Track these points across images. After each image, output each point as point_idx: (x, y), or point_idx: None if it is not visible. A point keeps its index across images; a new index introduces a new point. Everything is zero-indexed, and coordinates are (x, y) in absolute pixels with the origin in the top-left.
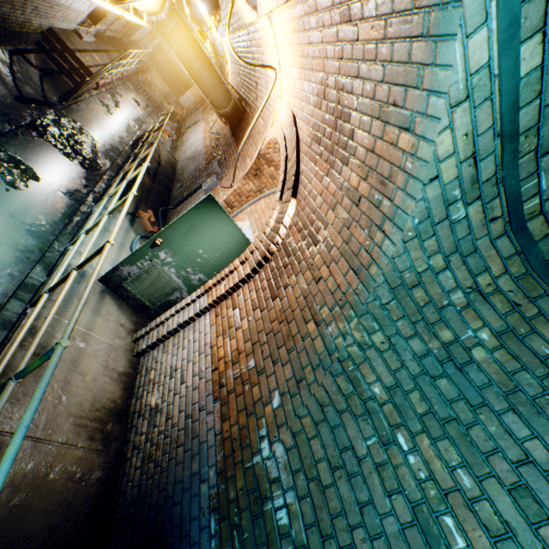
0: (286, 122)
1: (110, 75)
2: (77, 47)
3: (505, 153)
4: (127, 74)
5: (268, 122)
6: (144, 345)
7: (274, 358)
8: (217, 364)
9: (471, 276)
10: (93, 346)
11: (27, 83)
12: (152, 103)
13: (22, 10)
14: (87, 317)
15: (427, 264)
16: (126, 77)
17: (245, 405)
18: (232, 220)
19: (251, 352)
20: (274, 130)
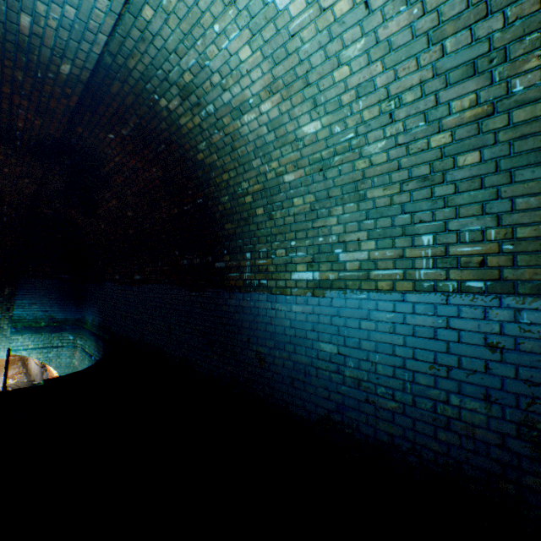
0: None
1: None
2: None
3: (45, 348)
4: None
5: None
6: None
7: None
8: None
9: (67, 356)
10: None
11: None
12: None
13: None
14: None
15: (59, 361)
16: None
17: None
18: None
19: None
20: None
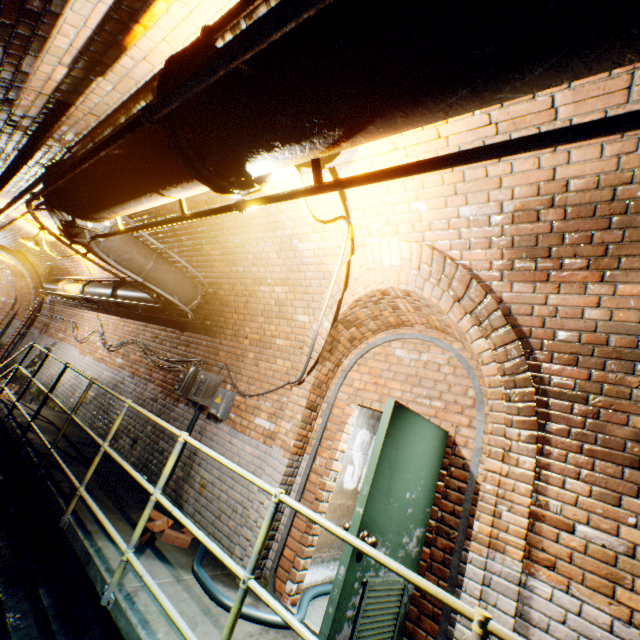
0: (409, 263)
1: None
2: None
3: None
4: None
5: (307, 283)
6: None
7: None
8: None
9: None
10: None
11: None
12: None
13: None
14: None
15: None
16: None
17: None
18: (421, 416)
19: None
20: (372, 282)
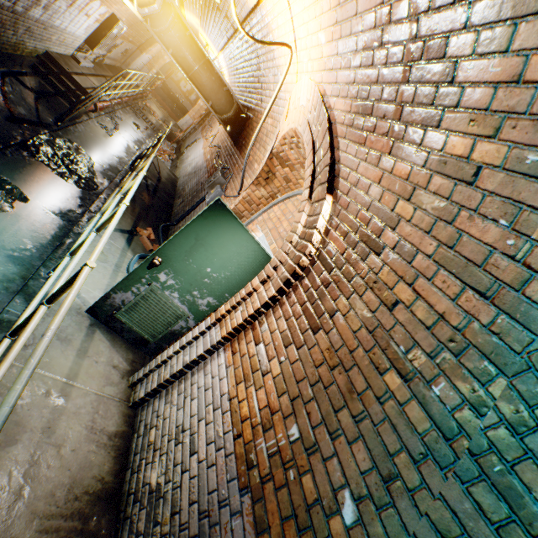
0: (308, 104)
1: (108, 97)
2: (74, 70)
3: None
4: (126, 99)
5: (278, 118)
6: (142, 392)
7: (332, 427)
8: (240, 428)
9: None
10: (75, 402)
11: (20, 104)
12: (151, 126)
13: (14, 30)
14: (69, 362)
15: None
16: (126, 103)
17: (293, 508)
18: (245, 230)
19: (291, 412)
20: (291, 120)
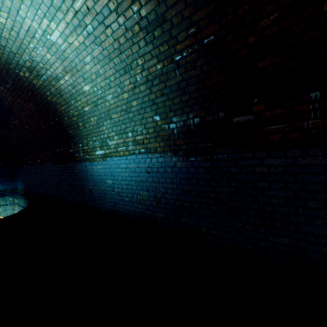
0: None
1: None
2: None
3: None
4: None
5: None
6: None
7: None
8: None
9: (10, 209)
10: None
11: None
12: None
13: None
14: None
15: (6, 213)
16: None
17: None
18: None
19: None
20: None
